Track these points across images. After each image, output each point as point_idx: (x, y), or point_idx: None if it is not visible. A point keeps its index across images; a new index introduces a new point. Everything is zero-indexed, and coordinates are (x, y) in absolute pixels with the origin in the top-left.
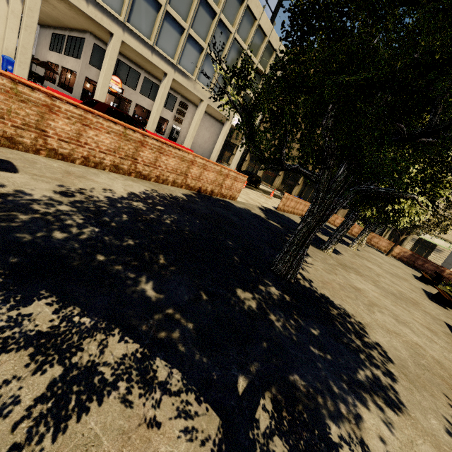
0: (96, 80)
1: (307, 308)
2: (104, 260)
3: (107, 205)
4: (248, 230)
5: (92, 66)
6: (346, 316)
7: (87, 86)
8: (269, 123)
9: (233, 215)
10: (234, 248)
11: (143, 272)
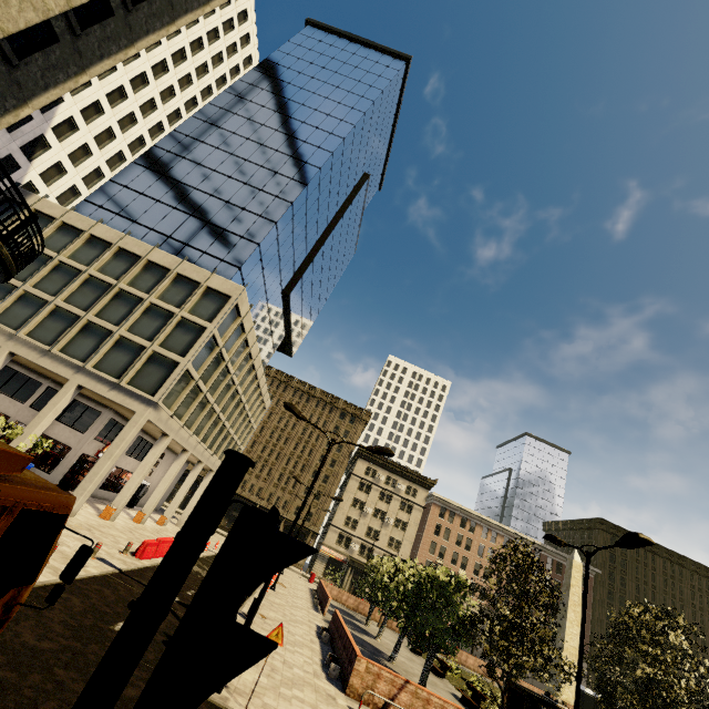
0: (91, 453)
1: None
2: None
3: None
4: None
5: (95, 439)
6: None
7: None
8: None
9: None
10: None
11: None
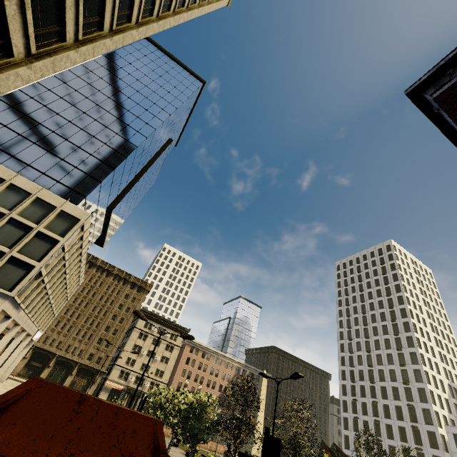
0: None
1: None
2: None
3: None
4: None
5: None
6: None
7: None
8: None
9: None
10: None
11: None
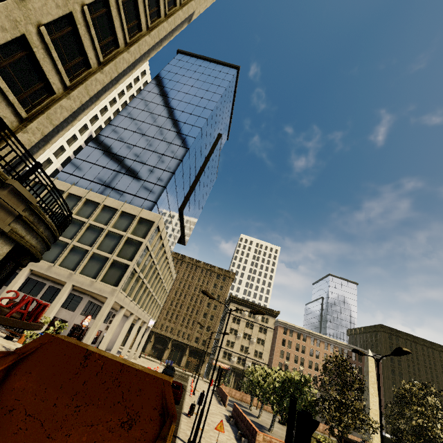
0: (78, 323)
1: None
2: None
3: None
4: None
5: (80, 314)
6: None
7: None
8: None
9: None
10: None
11: None
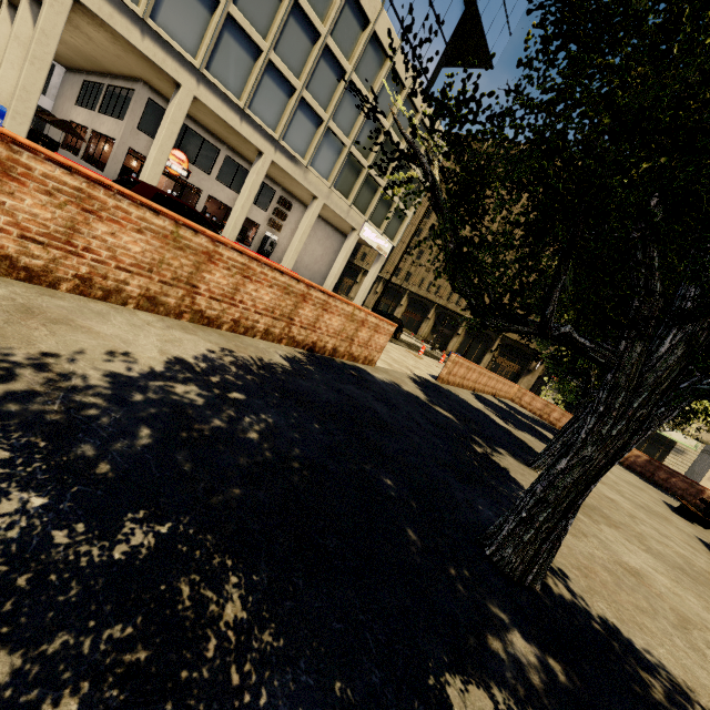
0: (146, 153)
1: (612, 705)
2: (6, 678)
3: (104, 399)
4: (411, 436)
5: (141, 131)
6: (682, 697)
7: (132, 164)
8: (414, 239)
9: (377, 401)
10: (401, 500)
11: (161, 709)
